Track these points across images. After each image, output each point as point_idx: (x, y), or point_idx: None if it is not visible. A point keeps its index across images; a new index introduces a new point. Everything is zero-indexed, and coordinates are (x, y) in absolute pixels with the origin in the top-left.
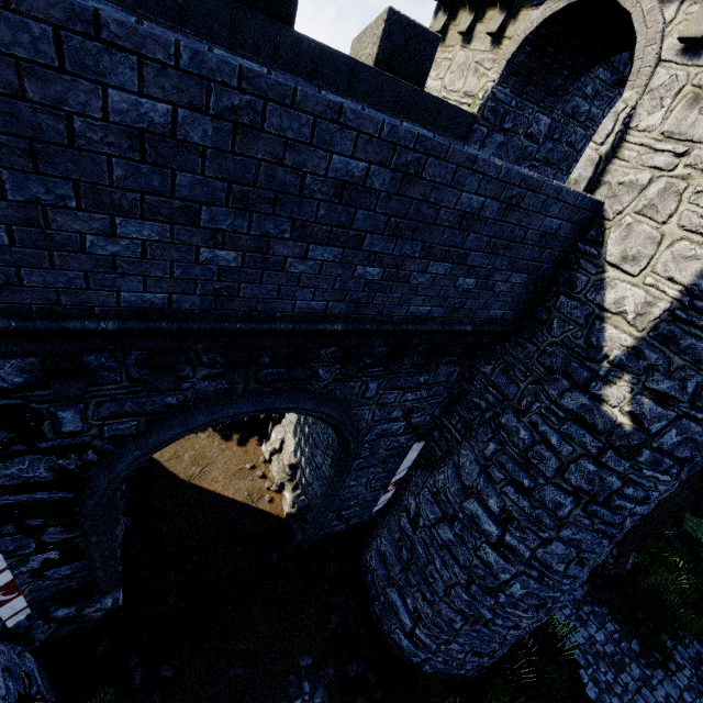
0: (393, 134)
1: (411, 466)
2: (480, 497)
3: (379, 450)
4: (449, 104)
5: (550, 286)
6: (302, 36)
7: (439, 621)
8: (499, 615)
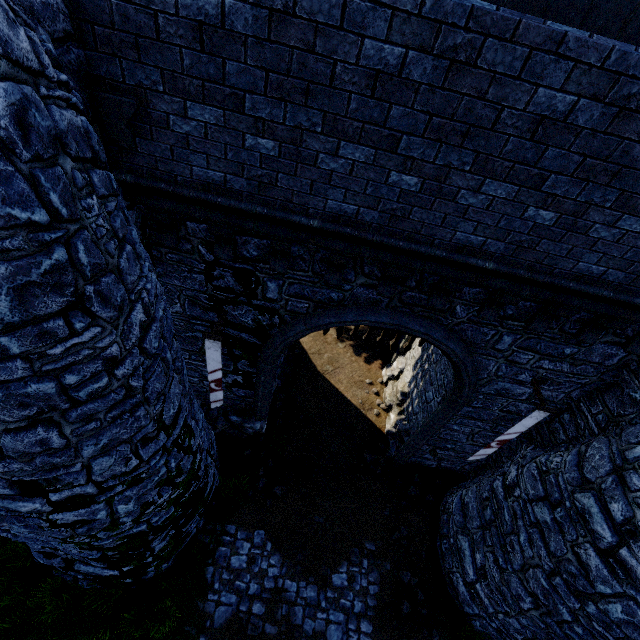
0: (621, 62)
1: (523, 438)
2: (601, 495)
3: (492, 407)
4: None
5: None
6: None
7: (505, 590)
8: (580, 624)
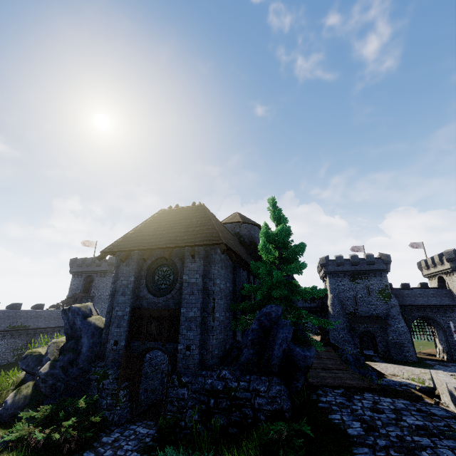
0: (421, 290)
1: None
2: None
3: (451, 331)
4: (432, 287)
5: (453, 298)
6: (411, 287)
7: None
8: None
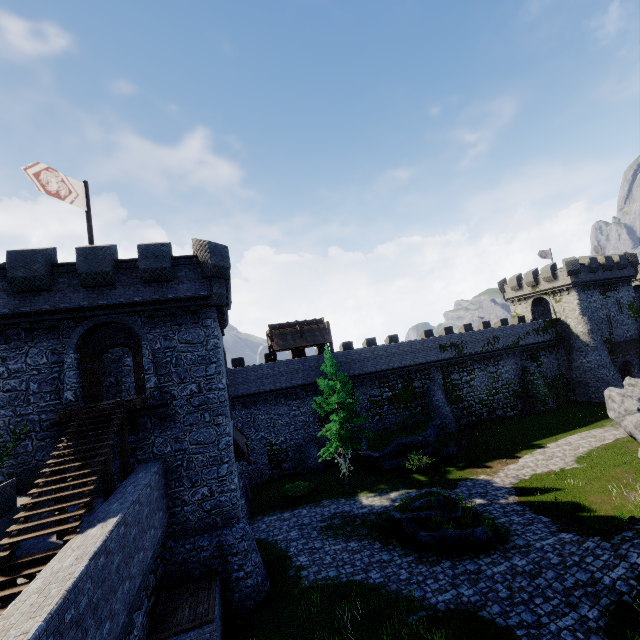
0: None
1: None
2: None
3: None
4: None
5: None
6: None
7: None
8: None
